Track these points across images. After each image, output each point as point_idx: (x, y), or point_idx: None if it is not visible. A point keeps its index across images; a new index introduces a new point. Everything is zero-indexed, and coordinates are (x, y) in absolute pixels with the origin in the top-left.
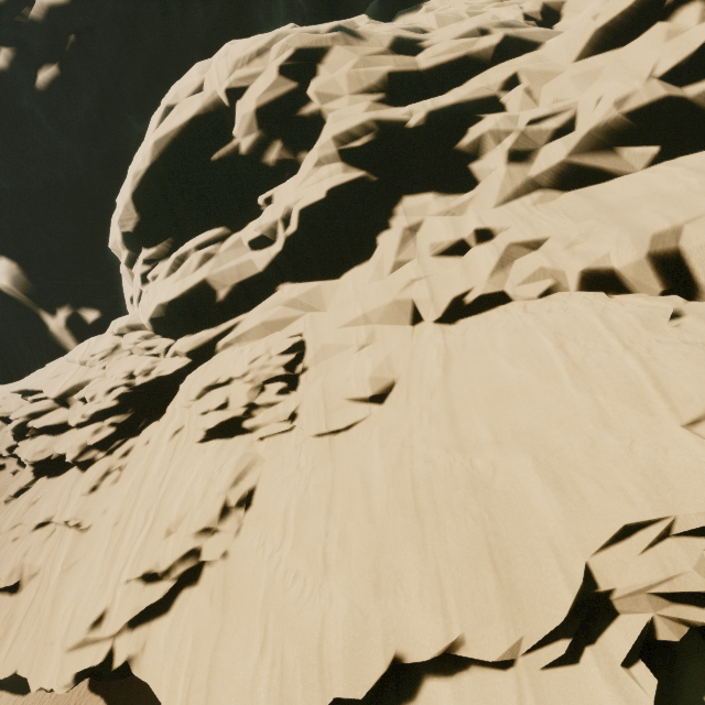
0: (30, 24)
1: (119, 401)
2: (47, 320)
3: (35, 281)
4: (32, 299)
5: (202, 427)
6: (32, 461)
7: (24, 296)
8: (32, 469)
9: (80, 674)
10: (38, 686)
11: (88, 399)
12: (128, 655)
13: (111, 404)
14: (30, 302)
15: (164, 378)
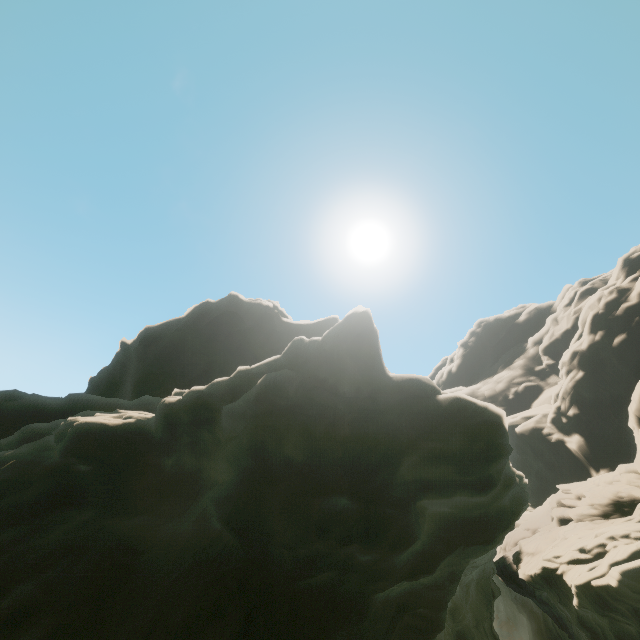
0: (614, 318)
1: (604, 499)
2: (593, 474)
3: (591, 450)
4: (586, 459)
5: (638, 513)
6: (555, 513)
7: (582, 457)
8: (555, 521)
9: (544, 568)
10: (530, 572)
11: (589, 495)
12: (563, 570)
13: (599, 499)
14: (585, 461)
15: (636, 497)
